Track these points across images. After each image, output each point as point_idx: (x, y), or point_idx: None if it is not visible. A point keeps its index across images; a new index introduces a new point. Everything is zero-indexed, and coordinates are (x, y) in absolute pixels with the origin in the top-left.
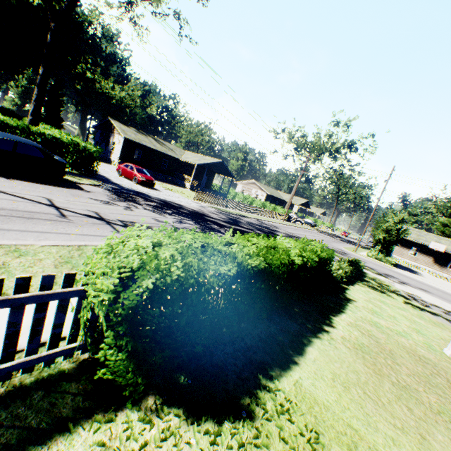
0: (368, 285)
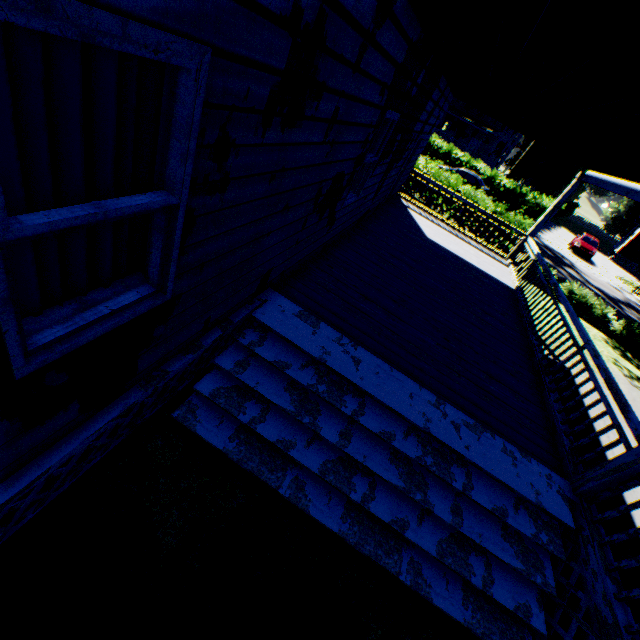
0: (620, 350)
